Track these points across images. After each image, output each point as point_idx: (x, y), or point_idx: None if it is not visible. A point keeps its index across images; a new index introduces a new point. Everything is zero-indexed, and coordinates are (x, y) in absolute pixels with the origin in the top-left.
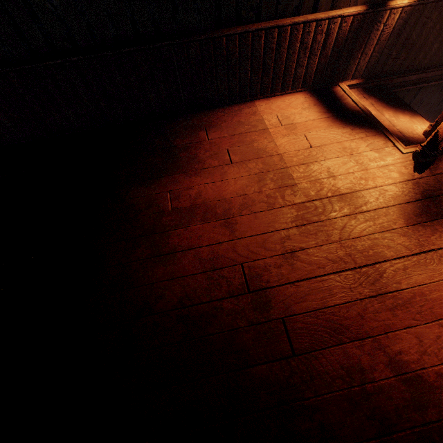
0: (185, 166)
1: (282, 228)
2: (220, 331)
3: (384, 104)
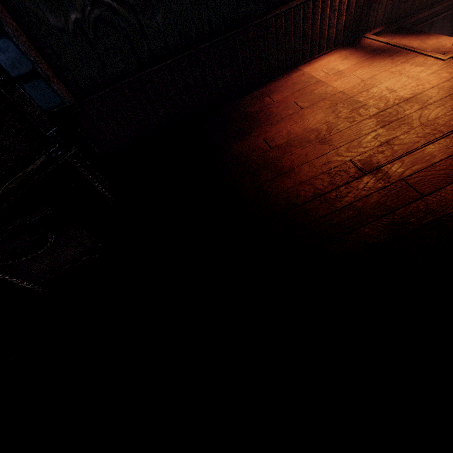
0: (266, 121)
1: (370, 131)
2: (357, 198)
3: (409, 38)
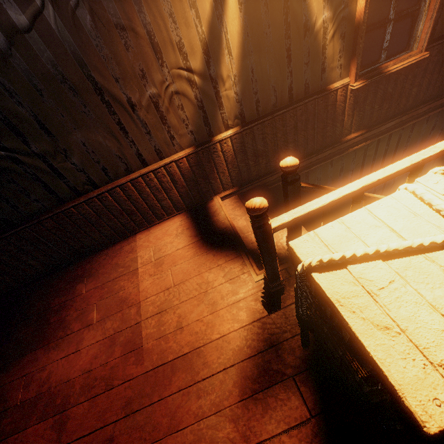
0: (49, 336)
1: (110, 423)
2: None
3: None
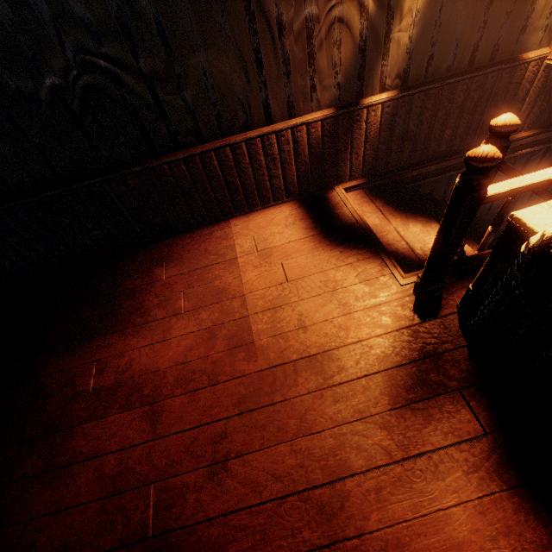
0: (124, 321)
1: (220, 419)
2: None
3: (391, 209)
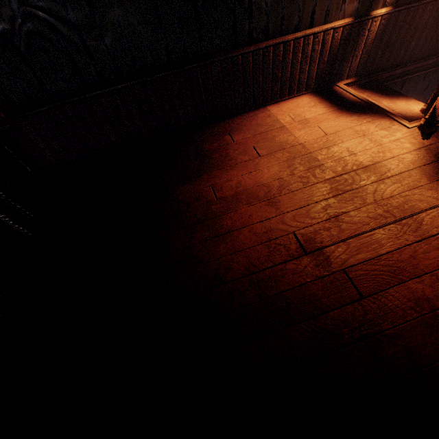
0: (220, 164)
1: (321, 199)
2: (290, 287)
3: (379, 95)
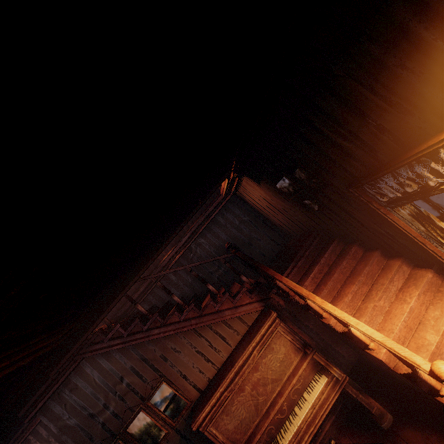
0: None
1: None
2: None
3: None
